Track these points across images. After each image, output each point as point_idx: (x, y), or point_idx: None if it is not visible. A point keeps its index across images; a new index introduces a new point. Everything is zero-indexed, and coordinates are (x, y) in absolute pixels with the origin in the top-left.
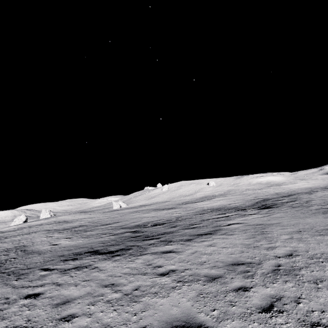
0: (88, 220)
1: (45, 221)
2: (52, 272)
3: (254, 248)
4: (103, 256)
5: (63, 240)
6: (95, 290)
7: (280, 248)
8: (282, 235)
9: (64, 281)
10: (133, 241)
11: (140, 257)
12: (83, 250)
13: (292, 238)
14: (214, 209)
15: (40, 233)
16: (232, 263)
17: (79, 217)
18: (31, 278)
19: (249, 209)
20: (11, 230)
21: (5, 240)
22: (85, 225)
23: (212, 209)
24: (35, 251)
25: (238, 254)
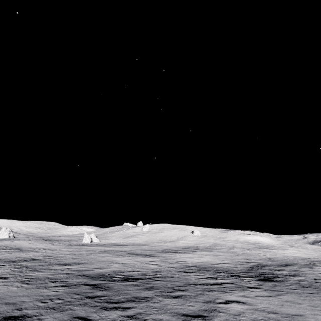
0: (47, 252)
1: None
2: None
3: None
4: None
5: None
6: None
7: None
8: None
9: None
10: (87, 306)
11: None
12: (5, 310)
13: None
14: (201, 267)
15: None
16: None
17: (38, 246)
18: None
19: (246, 278)
20: None
21: None
22: (39, 259)
23: (198, 267)
24: None
25: None
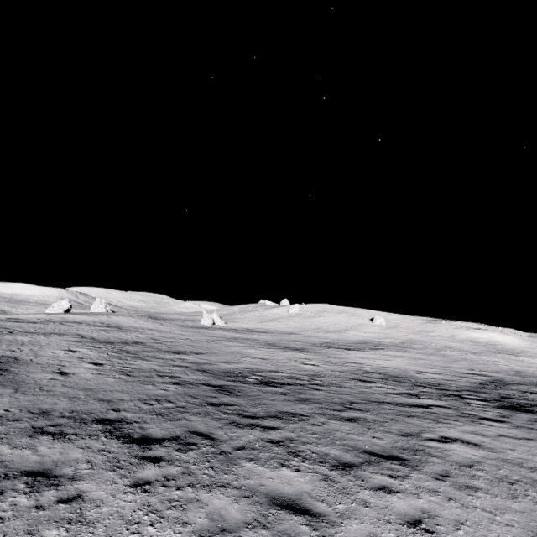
0: (154, 334)
1: (90, 318)
2: None
3: None
4: (121, 450)
5: (86, 366)
6: None
7: None
8: None
9: None
10: (209, 417)
11: (206, 497)
12: (98, 409)
13: None
14: (388, 375)
15: (64, 340)
16: None
17: (143, 325)
18: None
19: (475, 401)
20: (32, 320)
21: (5, 336)
22: (144, 343)
23: (384, 375)
24: (16, 380)
25: None
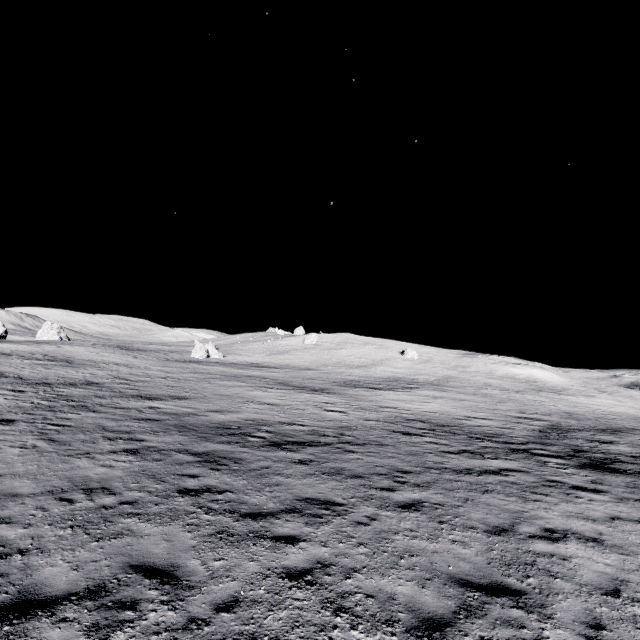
0: (121, 370)
1: (28, 347)
2: None
3: None
4: None
5: None
6: None
7: None
8: None
9: None
10: (176, 523)
11: None
12: None
13: None
14: (434, 424)
15: None
16: None
17: (107, 358)
18: None
19: (550, 459)
20: None
21: None
22: (100, 383)
23: (429, 424)
24: None
25: None
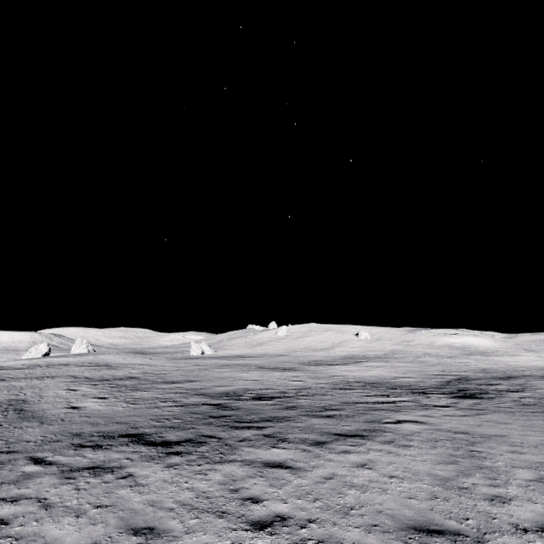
0: (145, 368)
1: (75, 359)
2: (47, 470)
3: (461, 491)
4: (150, 450)
5: (92, 400)
6: (111, 539)
7: (521, 505)
8: (517, 468)
9: (60, 497)
10: (212, 425)
11: (220, 467)
12: (119, 429)
13: (543, 481)
14: (367, 383)
15: (60, 381)
16: (415, 524)
17: (132, 361)
18: (3, 475)
19: (435, 395)
20: (17, 367)
21: None
22: (138, 377)
23: (363, 383)
24: (36, 416)
25: (426, 501)
